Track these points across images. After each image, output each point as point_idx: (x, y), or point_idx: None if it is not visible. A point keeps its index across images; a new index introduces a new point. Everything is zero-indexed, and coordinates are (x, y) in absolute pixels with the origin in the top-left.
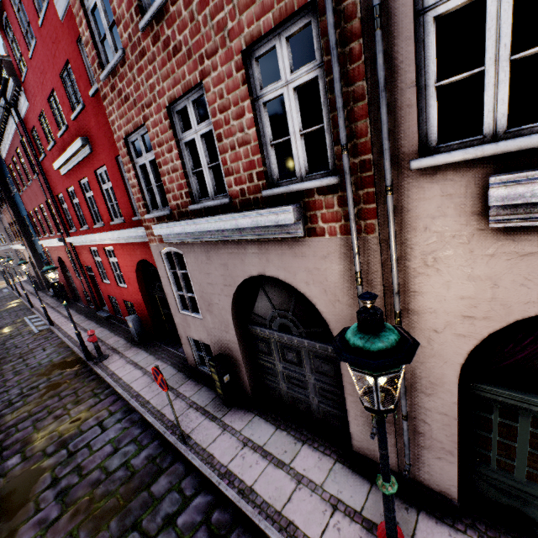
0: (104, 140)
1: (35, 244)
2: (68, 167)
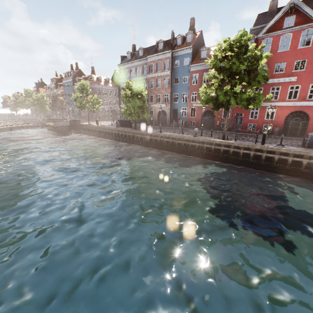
0: (308, 79)
1: (173, 105)
2: (269, 82)
